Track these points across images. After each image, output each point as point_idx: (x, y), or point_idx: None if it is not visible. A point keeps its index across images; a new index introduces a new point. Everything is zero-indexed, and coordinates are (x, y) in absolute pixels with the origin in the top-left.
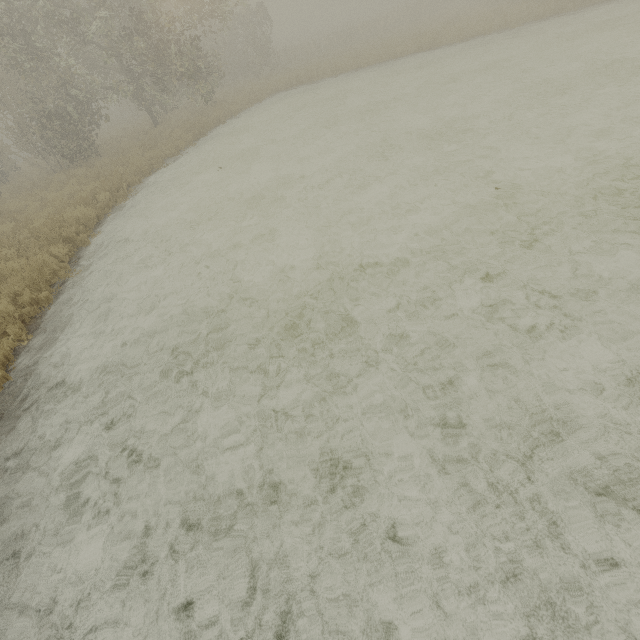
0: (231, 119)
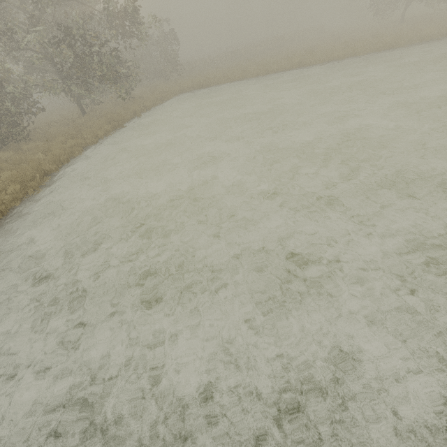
0: (145, 112)
